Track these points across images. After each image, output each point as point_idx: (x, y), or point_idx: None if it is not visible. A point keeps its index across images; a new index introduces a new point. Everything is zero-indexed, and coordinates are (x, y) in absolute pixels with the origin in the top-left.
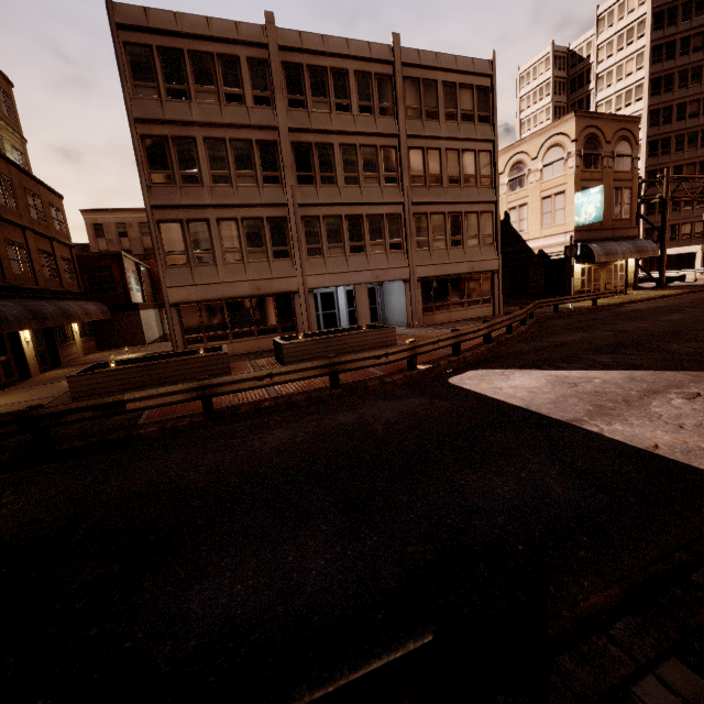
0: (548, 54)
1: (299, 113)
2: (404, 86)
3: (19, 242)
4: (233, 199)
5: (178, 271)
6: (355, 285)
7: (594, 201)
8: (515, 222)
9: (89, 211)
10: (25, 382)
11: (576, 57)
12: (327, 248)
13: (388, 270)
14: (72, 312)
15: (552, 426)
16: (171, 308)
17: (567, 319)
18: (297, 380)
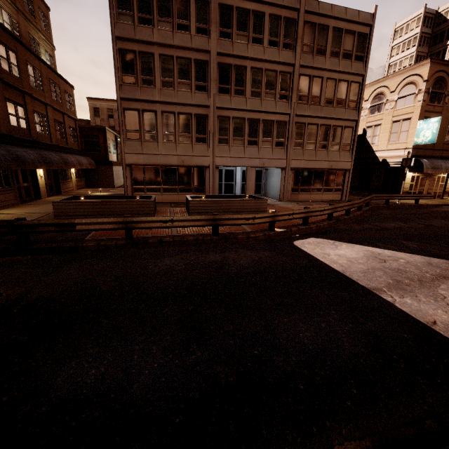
0: (420, 14)
1: (226, 42)
2: (304, 28)
3: (42, 113)
4: (174, 99)
5: (133, 143)
6: (248, 167)
7: (432, 128)
8: (369, 137)
9: (92, 99)
10: (37, 201)
11: (442, 18)
12: (232, 139)
13: (272, 159)
14: (69, 162)
15: (357, 290)
16: (126, 167)
17: (392, 211)
18: (189, 226)
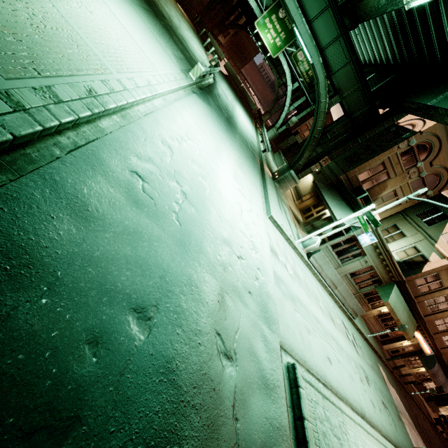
0: None
1: None
2: None
3: None
4: None
5: None
6: None
7: None
8: None
9: None
10: None
11: None
12: None
13: None
14: None
15: None
16: None
17: None
18: None
